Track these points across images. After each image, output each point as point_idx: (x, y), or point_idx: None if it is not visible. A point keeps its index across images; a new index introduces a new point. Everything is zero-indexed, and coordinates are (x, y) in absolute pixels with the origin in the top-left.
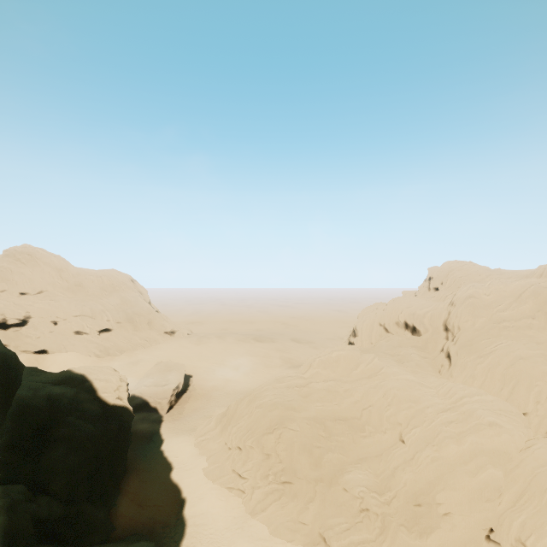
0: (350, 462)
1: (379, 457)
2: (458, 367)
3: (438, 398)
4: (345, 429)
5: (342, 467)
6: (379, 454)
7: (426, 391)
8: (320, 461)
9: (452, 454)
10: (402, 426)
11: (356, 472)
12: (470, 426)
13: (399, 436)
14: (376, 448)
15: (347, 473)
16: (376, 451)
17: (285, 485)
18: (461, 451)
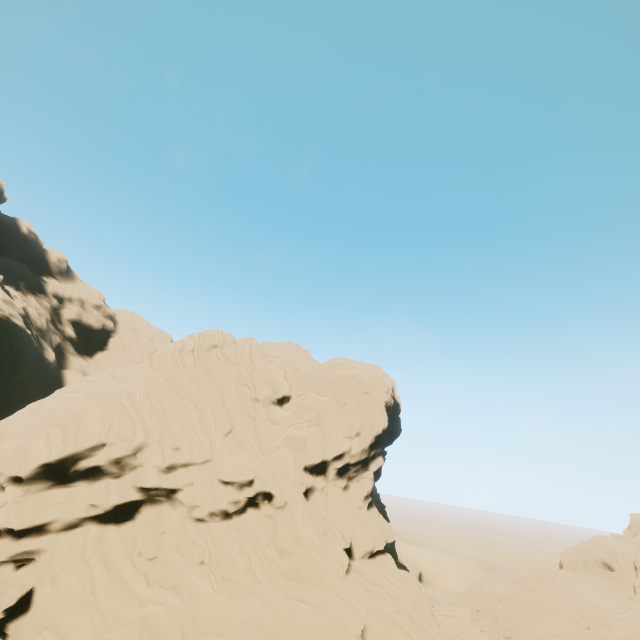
0: (553, 634)
1: (573, 636)
2: (638, 594)
3: (614, 607)
4: (548, 614)
5: (547, 635)
6: (573, 634)
7: (607, 602)
8: (532, 627)
9: (618, 635)
10: (589, 619)
11: (557, 638)
12: (630, 621)
13: (587, 625)
14: (571, 630)
15: (551, 638)
16: (571, 632)
17: (511, 639)
18: (623, 634)
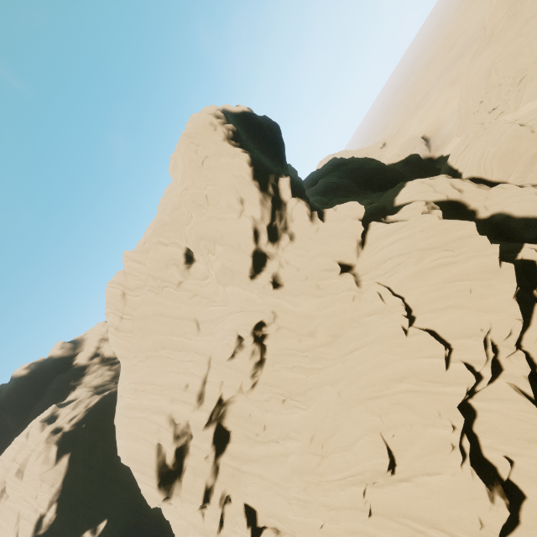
0: None
1: None
2: None
3: None
4: (536, 20)
5: None
6: None
7: None
8: (531, 49)
9: None
10: None
11: None
12: None
13: None
14: None
15: None
16: None
17: (522, 82)
18: None
